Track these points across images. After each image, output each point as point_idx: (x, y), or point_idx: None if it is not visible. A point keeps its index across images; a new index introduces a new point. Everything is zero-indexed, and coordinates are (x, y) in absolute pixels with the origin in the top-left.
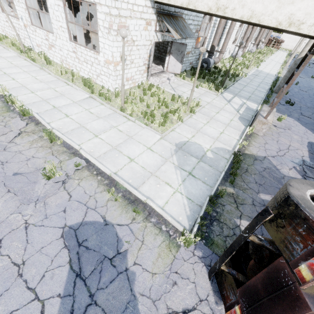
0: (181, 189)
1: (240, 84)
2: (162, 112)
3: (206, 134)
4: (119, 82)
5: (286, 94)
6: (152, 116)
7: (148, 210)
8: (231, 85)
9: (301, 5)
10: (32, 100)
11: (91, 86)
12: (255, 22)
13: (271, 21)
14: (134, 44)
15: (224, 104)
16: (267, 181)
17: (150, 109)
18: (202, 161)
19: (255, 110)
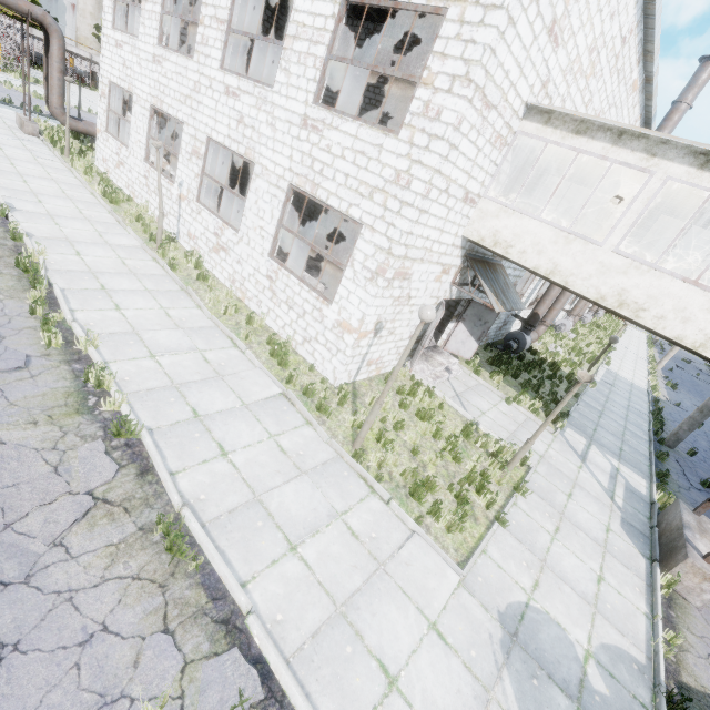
0: None
1: (590, 407)
2: (446, 472)
3: (565, 580)
4: (352, 368)
5: (692, 455)
6: (428, 488)
7: None
8: (574, 406)
9: None
10: (147, 382)
11: (287, 362)
12: None
13: None
14: (409, 302)
15: (577, 468)
16: None
17: (419, 459)
18: None
19: (647, 500)
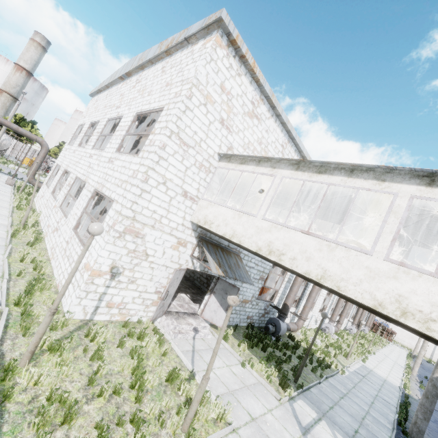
0: None
1: (334, 387)
2: (114, 409)
3: None
4: (88, 304)
5: None
6: (68, 419)
7: None
8: (315, 383)
9: (415, 286)
10: None
11: (33, 291)
12: (331, 287)
13: (361, 295)
14: (147, 259)
15: None
16: None
17: (93, 390)
18: None
19: None
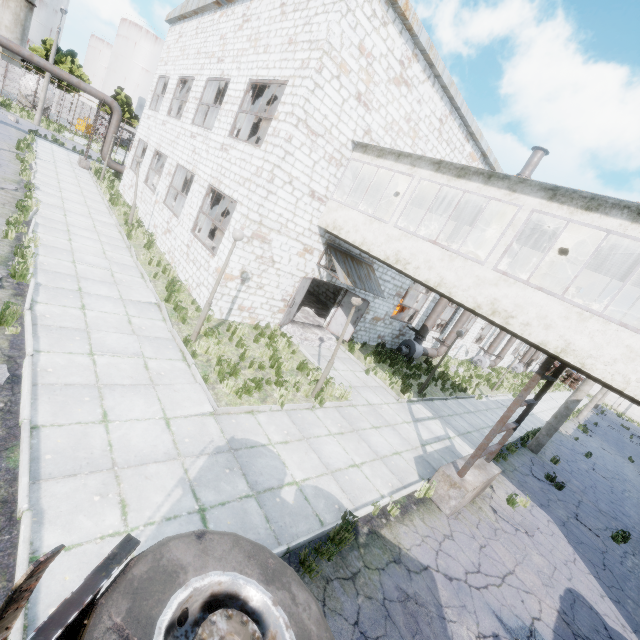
0: (142, 535)
1: (461, 405)
2: (262, 376)
3: (316, 452)
4: (223, 305)
5: (555, 463)
6: (234, 374)
7: (1, 543)
8: (441, 398)
9: (508, 292)
10: (58, 269)
11: (174, 292)
12: (444, 293)
13: (466, 299)
14: (274, 265)
15: (403, 421)
16: (391, 635)
17: (244, 364)
18: (259, 498)
19: None
